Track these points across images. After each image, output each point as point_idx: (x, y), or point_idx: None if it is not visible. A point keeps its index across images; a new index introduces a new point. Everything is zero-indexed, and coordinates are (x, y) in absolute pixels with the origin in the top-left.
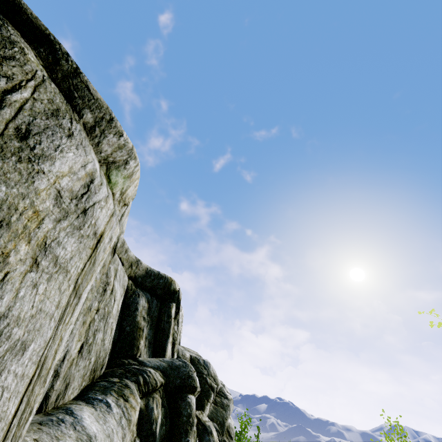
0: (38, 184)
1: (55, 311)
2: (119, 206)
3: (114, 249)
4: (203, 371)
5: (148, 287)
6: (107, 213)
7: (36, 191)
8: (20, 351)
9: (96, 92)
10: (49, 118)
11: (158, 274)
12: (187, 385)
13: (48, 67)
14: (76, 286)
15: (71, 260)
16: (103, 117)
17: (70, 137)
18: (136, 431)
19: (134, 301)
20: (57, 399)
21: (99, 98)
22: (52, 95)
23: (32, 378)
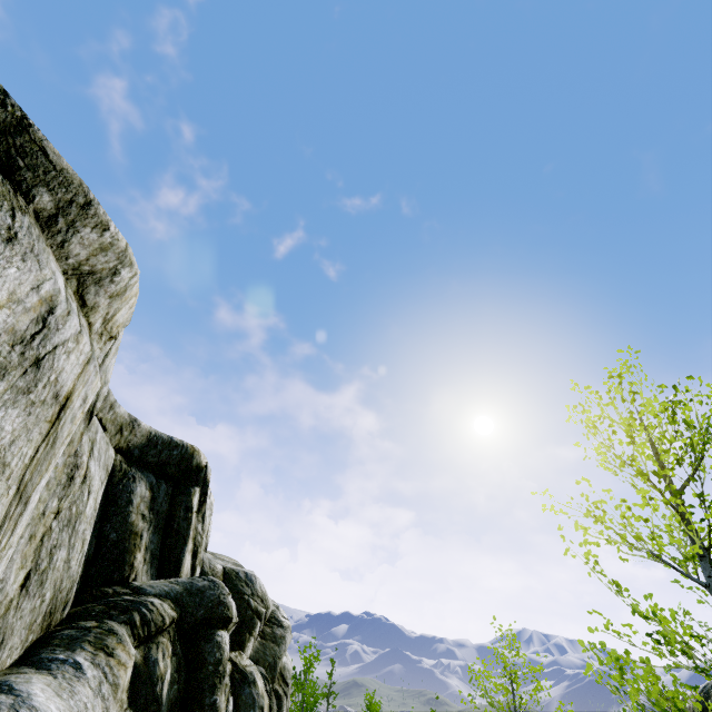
0: None
1: None
2: (101, 341)
3: (91, 412)
4: (244, 591)
5: (151, 464)
6: (79, 360)
7: None
8: None
9: (59, 158)
10: None
11: (170, 441)
12: (216, 616)
13: None
14: (21, 486)
15: (12, 446)
16: (72, 199)
17: (10, 241)
18: (127, 700)
19: (125, 489)
20: None
21: (65, 168)
22: None
23: None
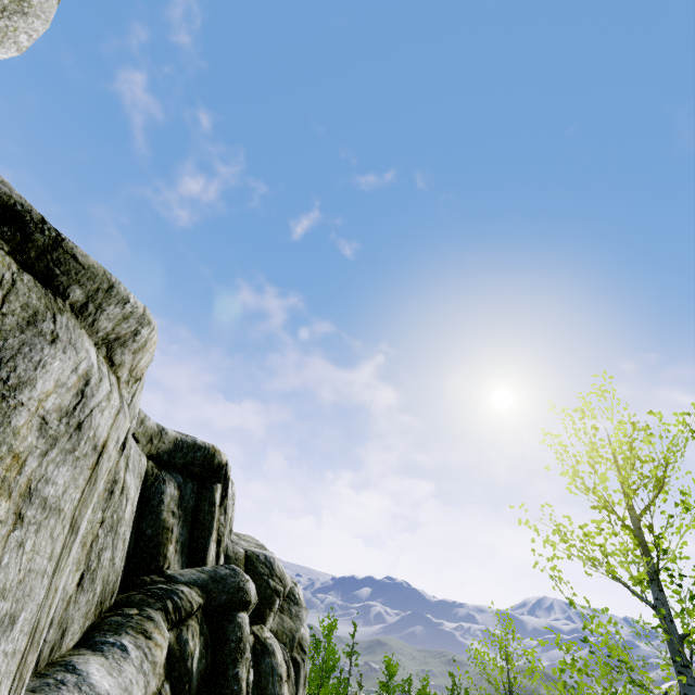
0: (16, 422)
1: (48, 564)
2: (128, 386)
3: (124, 443)
4: (264, 572)
5: (178, 465)
6: (111, 414)
7: (15, 431)
8: (9, 627)
9: (87, 258)
10: (24, 330)
11: (194, 444)
12: (237, 600)
13: (16, 248)
14: (72, 522)
15: (64, 495)
16: (98, 287)
17: (54, 342)
18: (164, 674)
19: (157, 491)
20: (52, 652)
21: (91, 265)
22: (26, 298)
23: (25, 651)
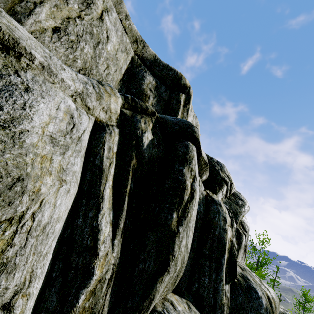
0: None
1: None
2: None
3: None
4: (215, 165)
5: (157, 75)
6: None
7: None
8: None
9: None
10: None
11: (167, 66)
12: (186, 132)
13: None
14: None
15: None
16: None
17: None
18: (116, 123)
19: (140, 73)
20: None
21: None
22: None
23: None
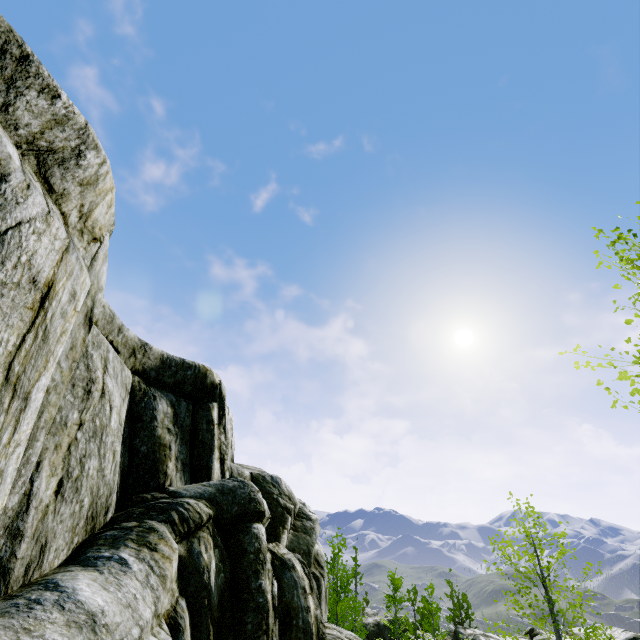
0: None
1: None
2: (83, 240)
3: (90, 319)
4: (272, 491)
5: (168, 384)
6: (54, 246)
7: None
8: None
9: None
10: None
11: (183, 363)
12: (249, 511)
13: None
14: (10, 376)
15: None
16: (3, 48)
17: None
18: (178, 590)
19: (148, 407)
20: (28, 571)
21: None
22: None
23: None
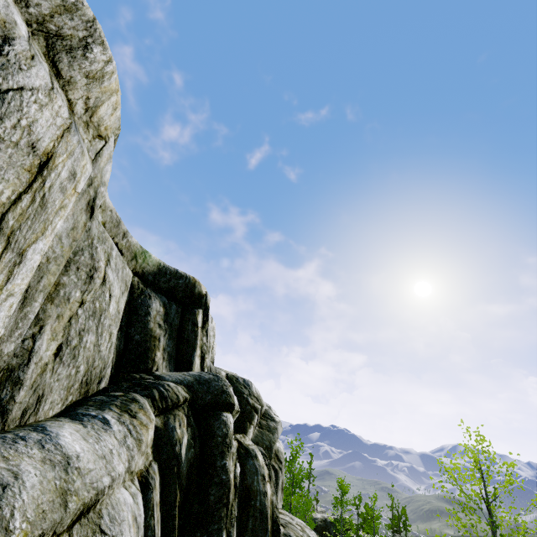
0: None
1: None
2: (88, 133)
3: (92, 207)
4: (243, 391)
5: (163, 289)
6: (55, 121)
7: None
8: None
9: None
10: None
11: (176, 272)
12: (221, 401)
13: None
14: (3, 227)
15: None
16: None
17: None
18: (152, 454)
19: (143, 303)
20: (24, 415)
21: None
22: None
23: None
